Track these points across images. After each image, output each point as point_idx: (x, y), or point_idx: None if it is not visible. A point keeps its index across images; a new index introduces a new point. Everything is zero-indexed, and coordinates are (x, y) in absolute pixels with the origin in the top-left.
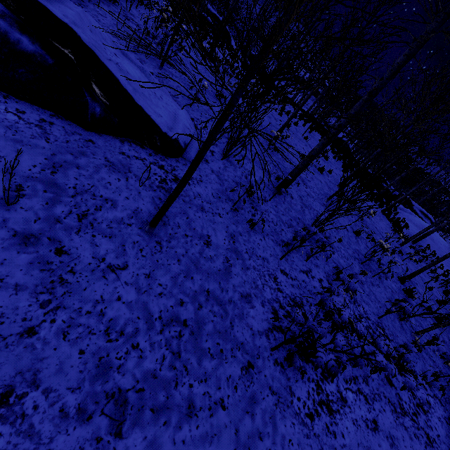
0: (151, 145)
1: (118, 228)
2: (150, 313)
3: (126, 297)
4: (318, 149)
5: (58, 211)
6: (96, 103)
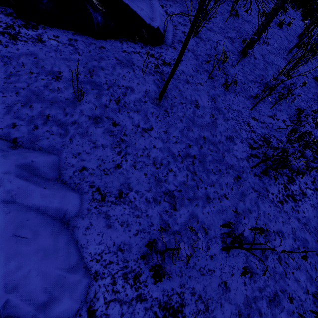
0: (140, 39)
1: (139, 105)
2: (173, 153)
3: (158, 145)
4: None
5: (104, 100)
6: (96, 13)
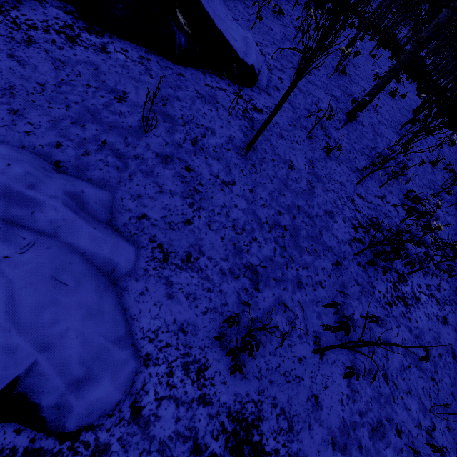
0: (229, 74)
1: (221, 152)
2: (259, 218)
3: (240, 205)
4: (403, 60)
5: (177, 137)
6: (181, 33)
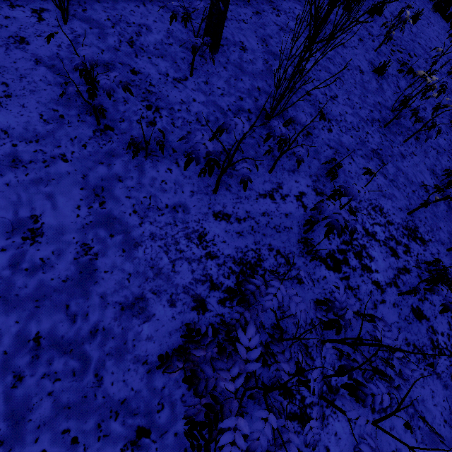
0: None
1: None
2: None
3: None
4: None
5: None
6: None
